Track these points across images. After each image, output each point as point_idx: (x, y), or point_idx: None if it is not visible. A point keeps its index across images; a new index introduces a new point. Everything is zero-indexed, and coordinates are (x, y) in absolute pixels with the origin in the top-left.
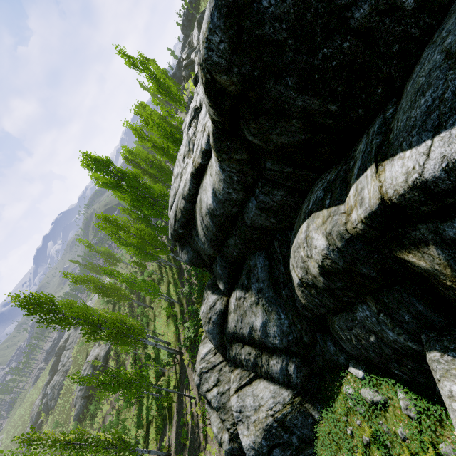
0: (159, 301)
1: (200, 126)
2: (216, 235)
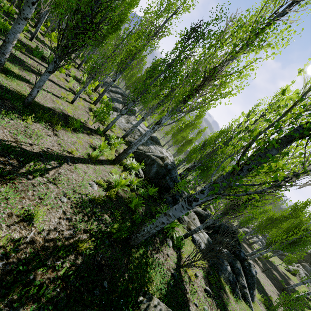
0: None
1: None
2: None
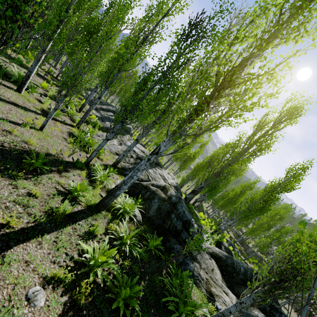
0: None
1: None
2: None
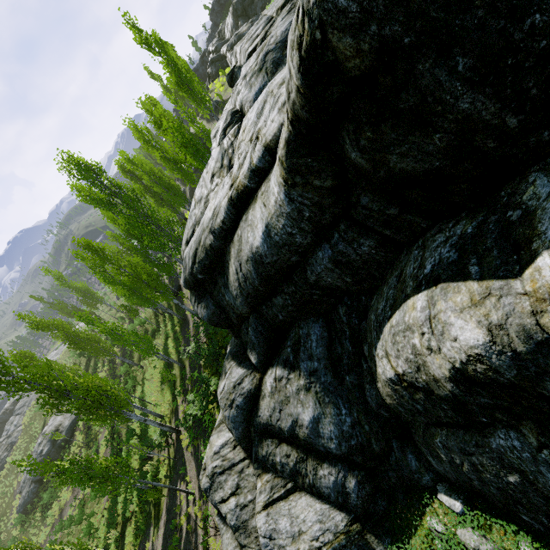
0: (153, 360)
1: (246, 134)
2: (258, 290)
